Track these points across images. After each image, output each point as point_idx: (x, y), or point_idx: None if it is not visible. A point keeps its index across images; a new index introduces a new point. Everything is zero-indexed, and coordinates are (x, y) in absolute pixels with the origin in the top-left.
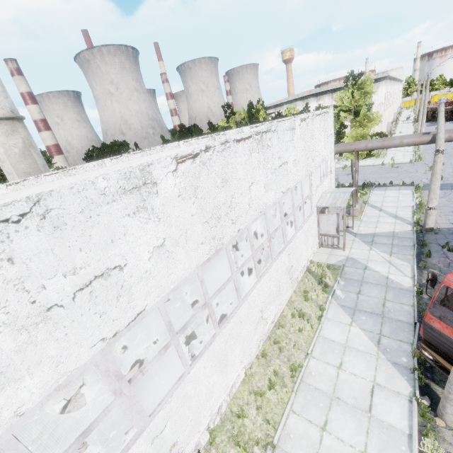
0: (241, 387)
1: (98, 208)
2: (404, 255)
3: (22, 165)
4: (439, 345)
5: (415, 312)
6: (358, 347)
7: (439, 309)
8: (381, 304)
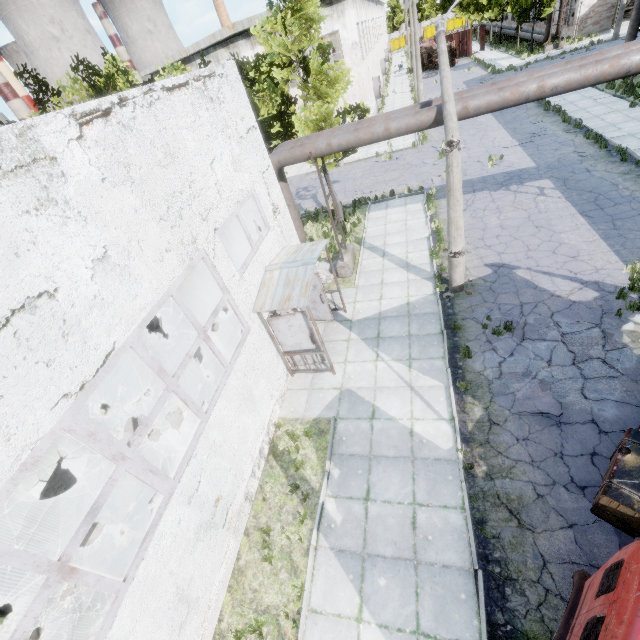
0: None
1: None
2: (431, 360)
3: None
4: None
5: (470, 535)
6: None
7: None
8: (410, 524)
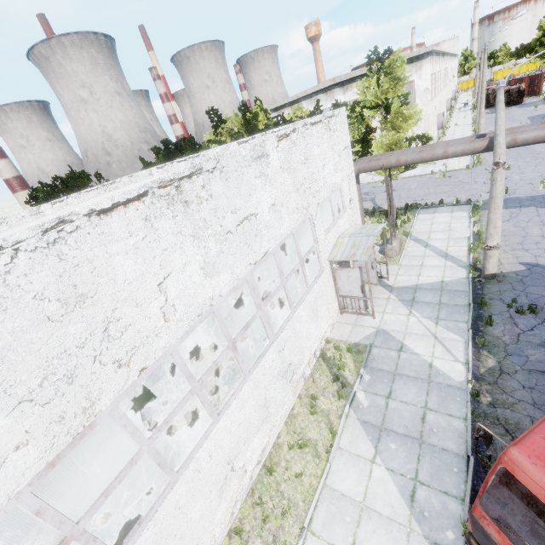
0: None
1: None
2: (455, 322)
3: None
4: None
5: (468, 434)
6: (381, 509)
7: (498, 502)
8: (420, 418)
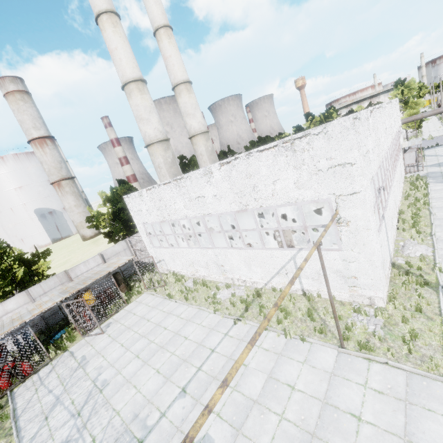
0: (401, 206)
1: (384, 111)
2: None
3: (212, 157)
4: None
5: None
6: None
7: None
8: None
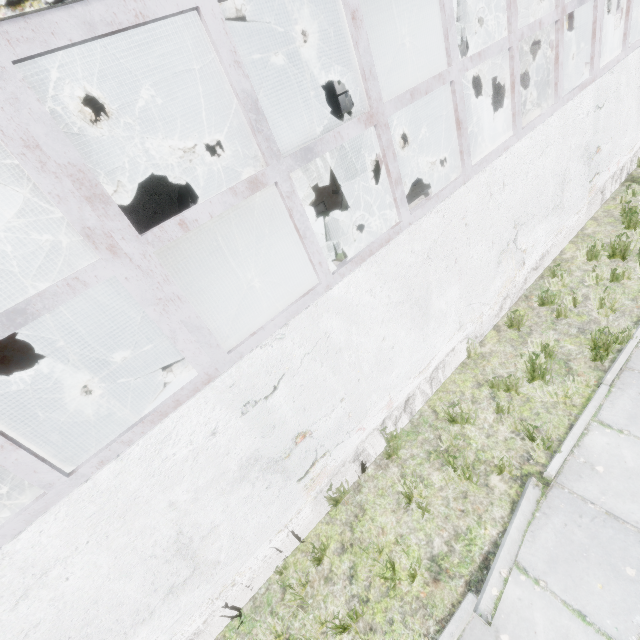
0: (456, 375)
1: None
2: None
3: None
4: None
5: None
6: None
7: None
8: None
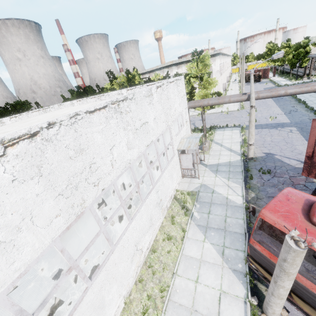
0: None
1: None
2: (237, 179)
3: None
4: (260, 261)
5: (245, 224)
6: (209, 260)
7: (259, 235)
8: (224, 221)
